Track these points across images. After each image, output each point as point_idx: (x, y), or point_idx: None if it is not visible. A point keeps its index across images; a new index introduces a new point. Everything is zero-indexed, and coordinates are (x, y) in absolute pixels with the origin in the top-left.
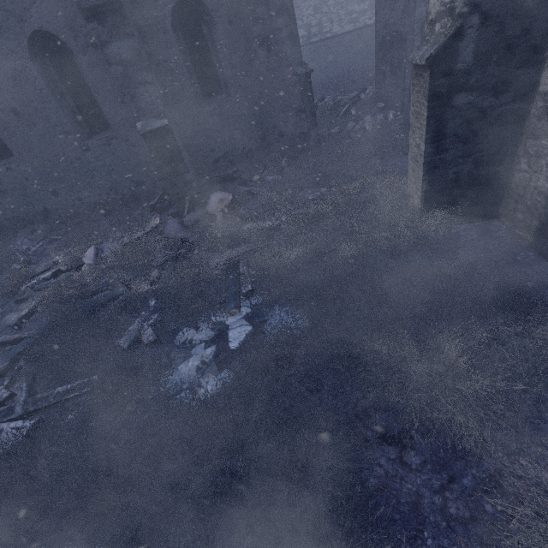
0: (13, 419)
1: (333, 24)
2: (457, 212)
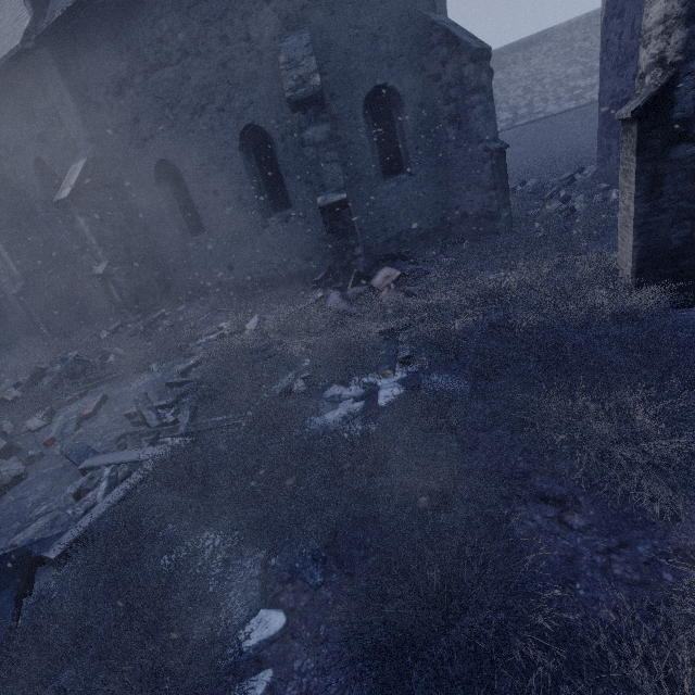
0: (177, 434)
1: (548, 103)
2: (687, 290)
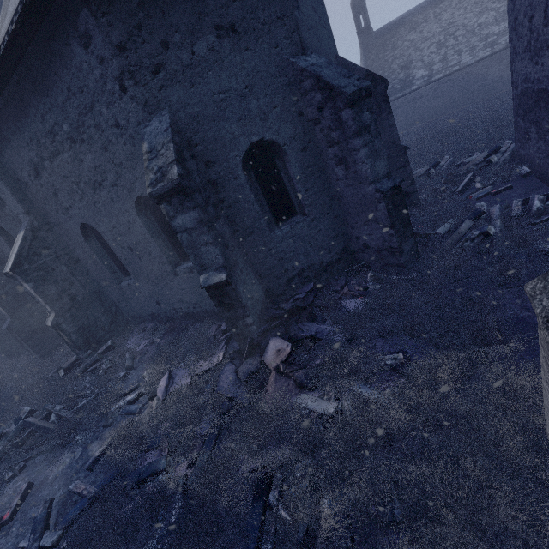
0: None
1: (462, 55)
2: None
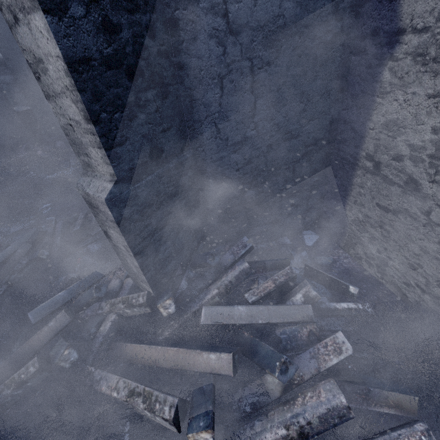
0: None
1: None
2: None
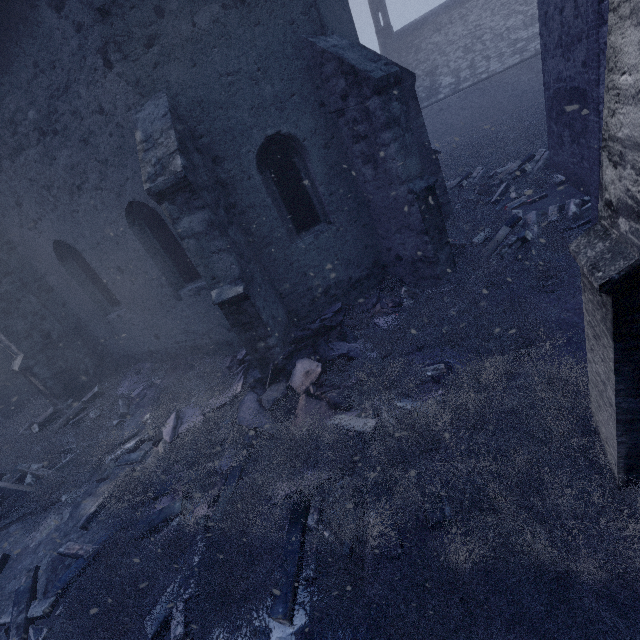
0: None
1: (490, 61)
2: None
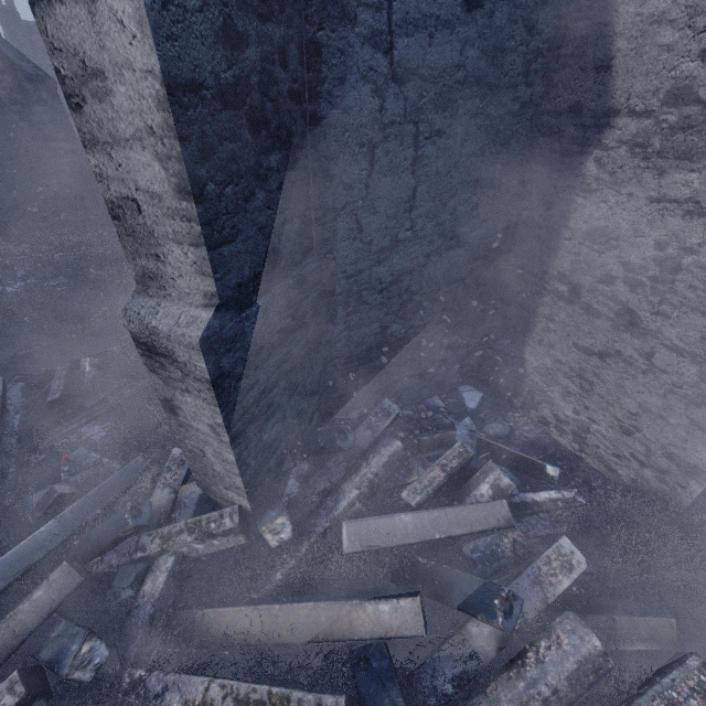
0: None
1: None
2: None
